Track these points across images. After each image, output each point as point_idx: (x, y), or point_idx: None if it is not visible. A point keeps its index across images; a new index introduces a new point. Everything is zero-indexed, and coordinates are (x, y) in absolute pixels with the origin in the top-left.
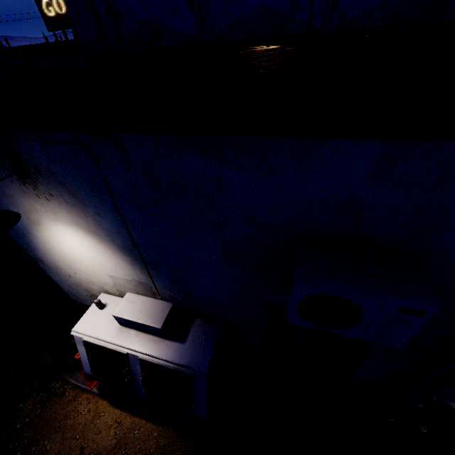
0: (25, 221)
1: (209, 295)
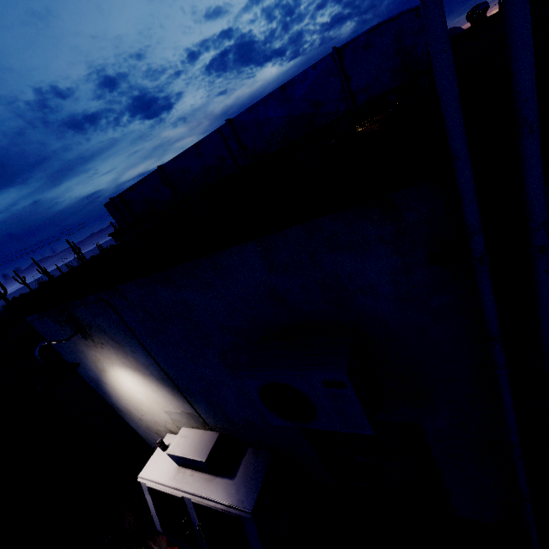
0: (96, 371)
1: (243, 415)
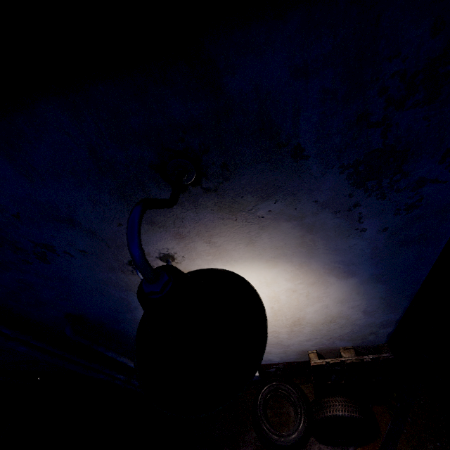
0: None
1: None
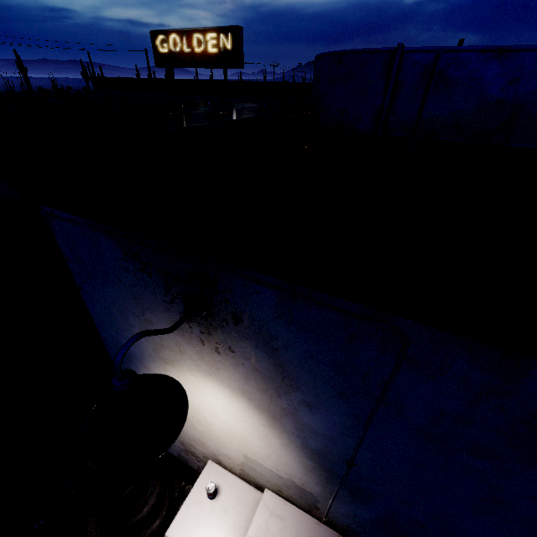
0: (147, 351)
1: None
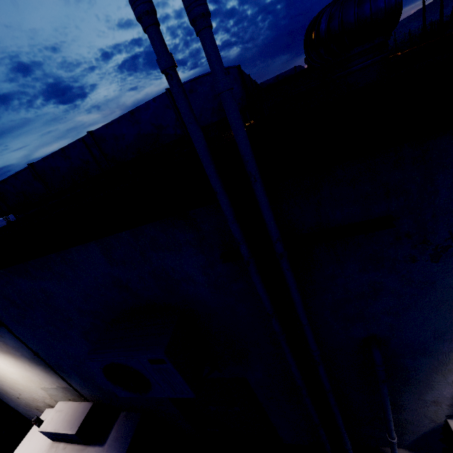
0: None
1: None
